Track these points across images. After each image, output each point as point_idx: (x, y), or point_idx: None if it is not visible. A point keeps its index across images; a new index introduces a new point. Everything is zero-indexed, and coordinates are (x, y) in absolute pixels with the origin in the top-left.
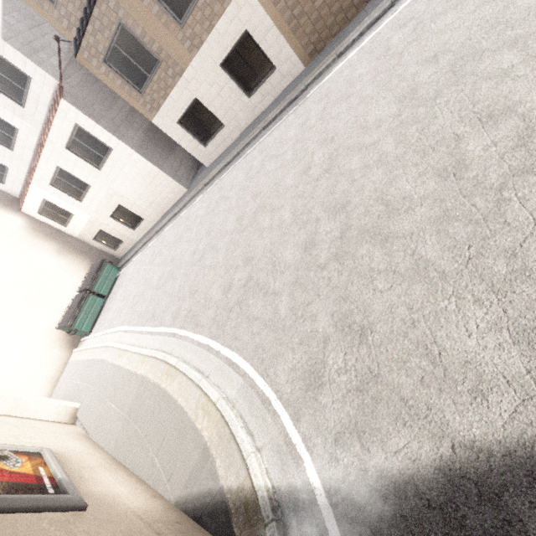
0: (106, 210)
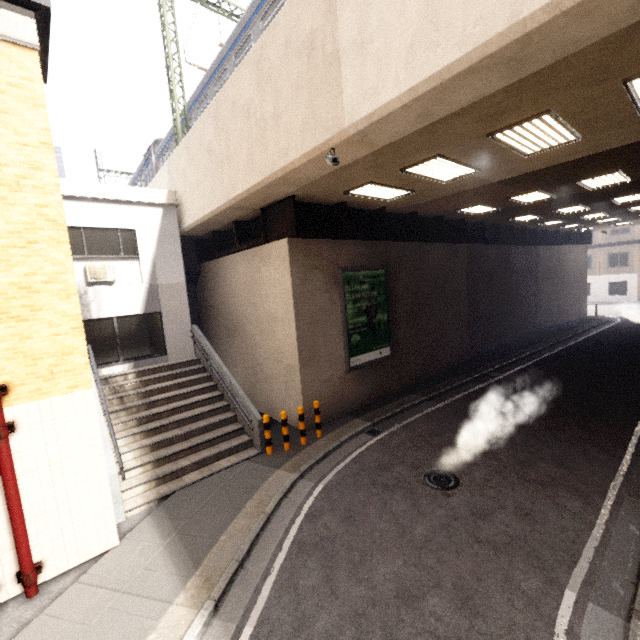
0: None
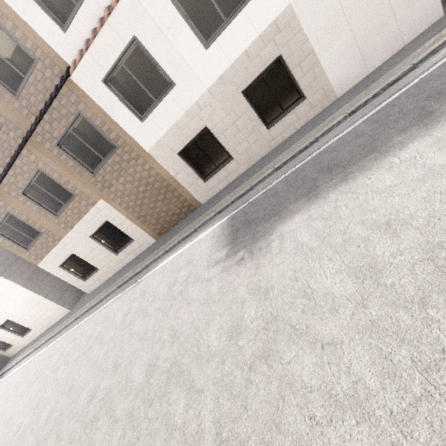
0: None
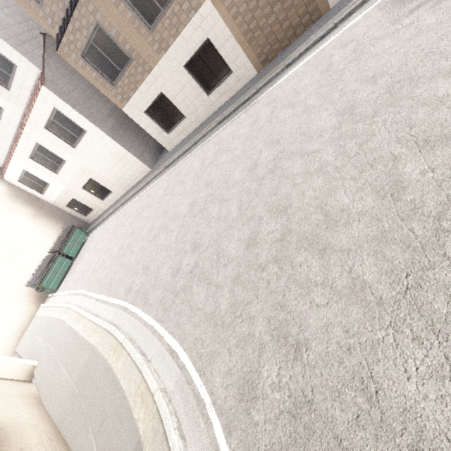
0: (79, 182)
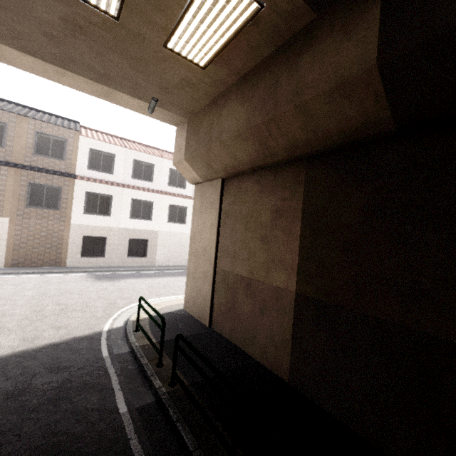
0: None
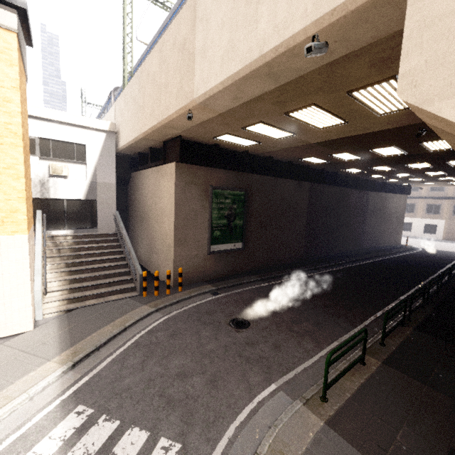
0: None
